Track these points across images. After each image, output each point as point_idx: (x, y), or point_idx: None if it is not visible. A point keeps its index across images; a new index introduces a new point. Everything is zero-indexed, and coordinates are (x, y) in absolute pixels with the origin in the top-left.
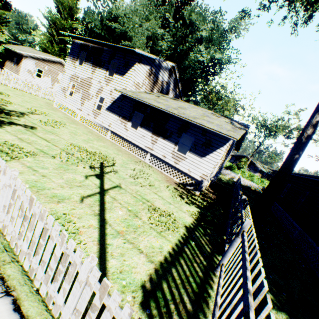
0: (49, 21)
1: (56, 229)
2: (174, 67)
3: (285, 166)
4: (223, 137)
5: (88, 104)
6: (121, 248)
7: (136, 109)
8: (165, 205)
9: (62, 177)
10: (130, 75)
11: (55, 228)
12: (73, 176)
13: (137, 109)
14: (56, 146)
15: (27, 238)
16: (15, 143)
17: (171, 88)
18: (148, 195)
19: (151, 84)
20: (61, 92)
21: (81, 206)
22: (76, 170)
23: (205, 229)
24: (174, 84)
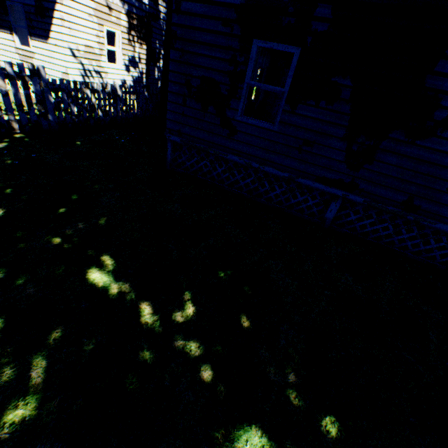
0: None
1: None
2: None
3: (167, 12)
4: None
5: None
6: None
7: None
8: None
9: None
10: None
11: None
12: None
13: None
14: None
15: None
16: None
17: None
18: None
19: None
20: None
21: None
22: None
23: None
24: None
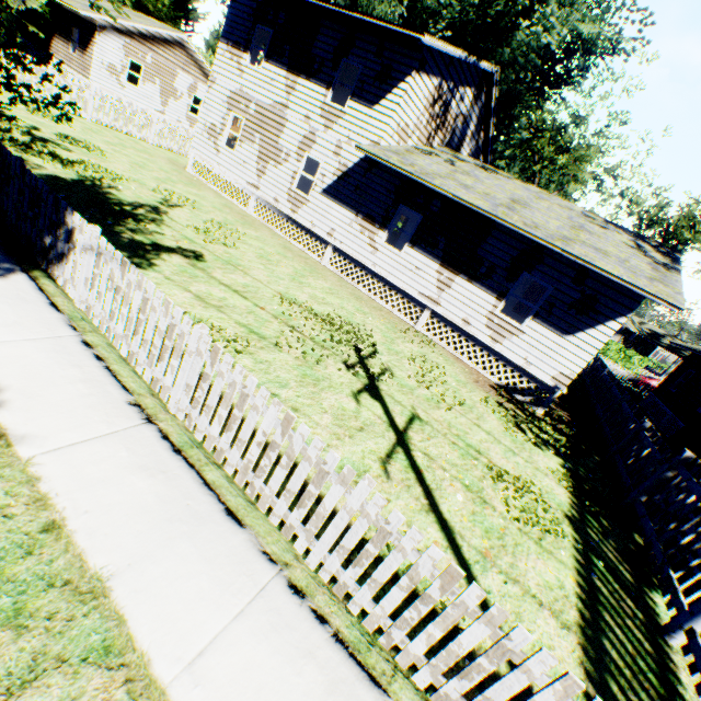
0: None
1: (543, 660)
2: (491, 74)
3: None
4: (631, 293)
5: (277, 174)
6: (509, 599)
7: (404, 201)
8: (509, 459)
9: (322, 408)
10: (393, 106)
11: (539, 658)
12: (336, 401)
13: (405, 199)
14: (262, 308)
15: (429, 636)
16: (199, 313)
17: (470, 132)
18: (470, 433)
19: (432, 127)
20: (205, 138)
21: (394, 488)
22: (330, 381)
23: (597, 518)
24: (479, 121)
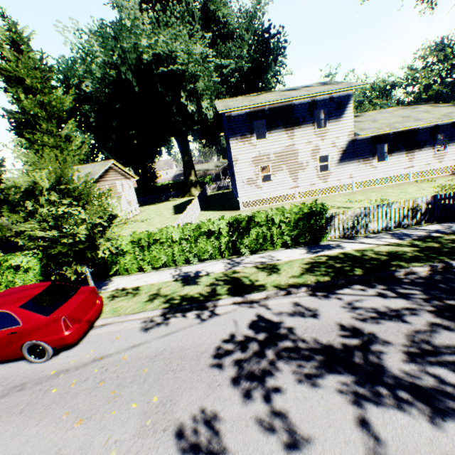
0: (19, 115)
1: None
2: None
3: None
4: None
5: (306, 174)
6: None
7: (376, 143)
8: None
9: None
10: (351, 114)
11: None
12: None
13: (377, 142)
14: None
15: None
16: None
17: None
18: None
19: None
20: (247, 187)
21: None
22: None
23: None
24: None
